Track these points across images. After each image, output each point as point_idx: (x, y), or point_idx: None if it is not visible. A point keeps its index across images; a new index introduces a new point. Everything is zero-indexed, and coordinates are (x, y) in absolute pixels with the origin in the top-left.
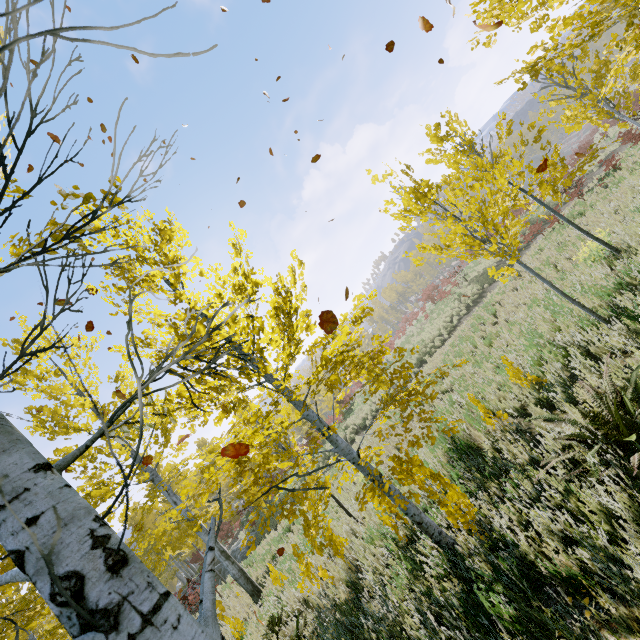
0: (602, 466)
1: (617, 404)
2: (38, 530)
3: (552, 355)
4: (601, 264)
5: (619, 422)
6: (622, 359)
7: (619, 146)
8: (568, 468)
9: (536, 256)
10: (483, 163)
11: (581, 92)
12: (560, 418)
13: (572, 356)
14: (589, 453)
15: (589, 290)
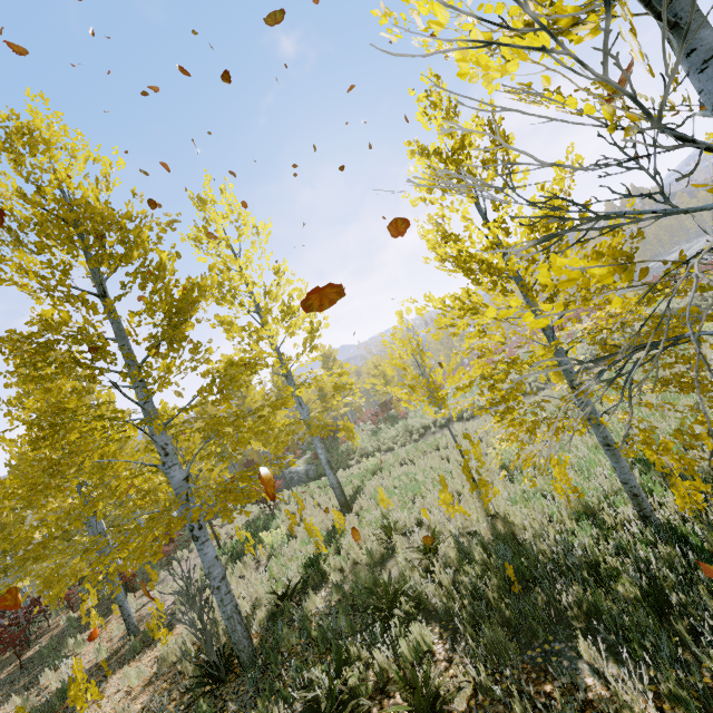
0: None
1: None
2: None
3: None
4: None
5: None
6: None
7: None
8: None
9: None
10: None
11: None
12: None
13: None
14: None
15: None
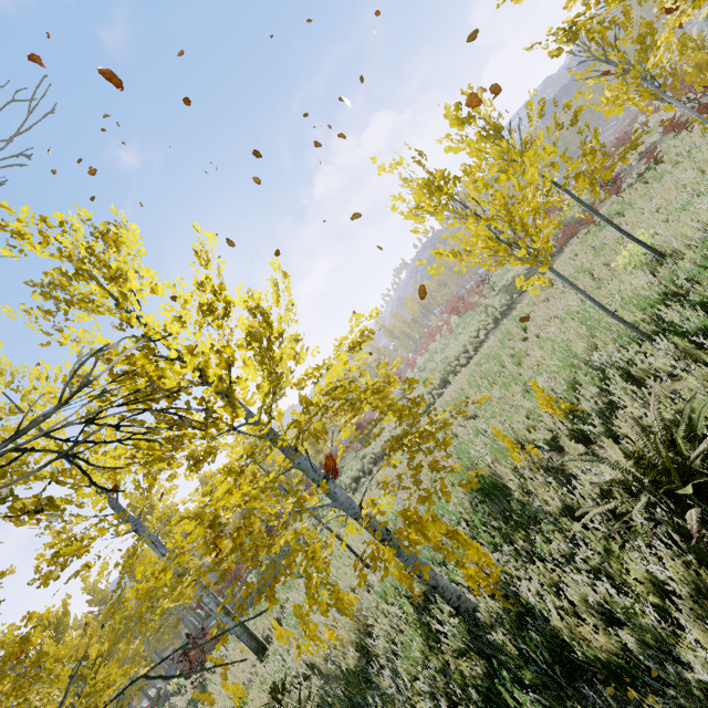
0: (651, 526)
1: (667, 443)
2: None
3: (588, 378)
4: (643, 271)
5: (670, 468)
6: (670, 385)
7: (660, 137)
8: (608, 523)
9: (570, 262)
10: (509, 147)
11: (623, 68)
12: (599, 460)
13: (611, 380)
14: (635, 509)
15: (630, 301)
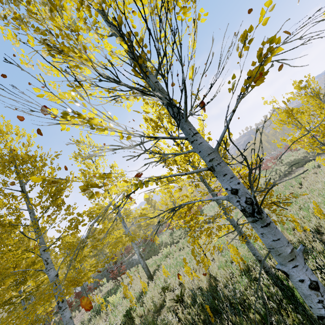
0: None
1: None
2: (240, 186)
3: None
4: None
5: None
6: None
7: None
8: None
9: None
10: None
11: None
12: None
13: None
14: None
15: None
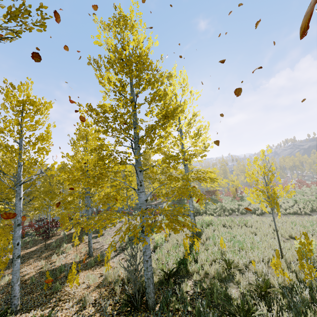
0: None
1: None
2: None
3: None
4: None
5: None
6: None
7: None
8: None
9: None
10: None
11: None
12: None
13: None
14: None
15: None
